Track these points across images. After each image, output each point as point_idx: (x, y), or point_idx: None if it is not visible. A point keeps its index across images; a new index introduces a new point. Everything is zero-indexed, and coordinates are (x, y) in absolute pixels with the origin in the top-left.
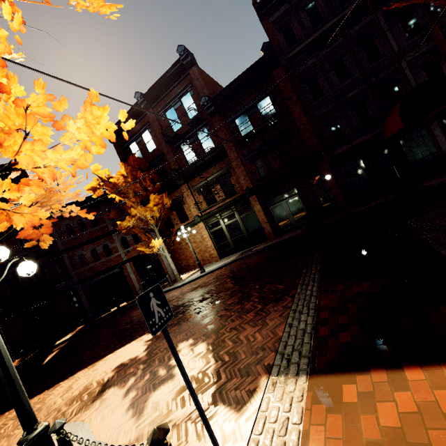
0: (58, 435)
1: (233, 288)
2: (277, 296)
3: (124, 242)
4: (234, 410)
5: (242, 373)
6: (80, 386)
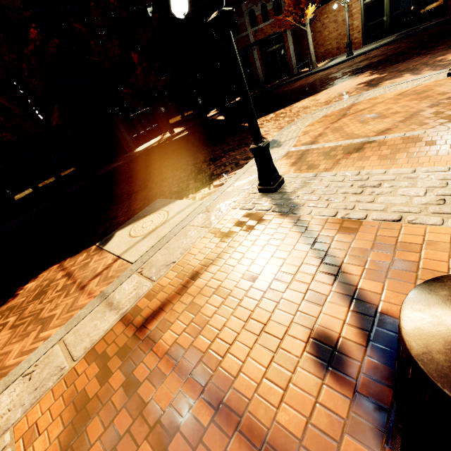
0: None
1: (447, 39)
2: None
3: (251, 19)
4: None
5: None
6: (329, 96)
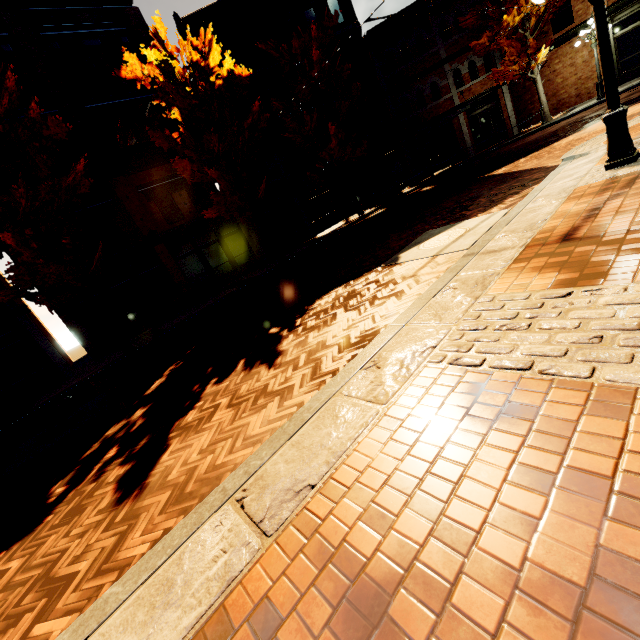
0: None
1: None
2: None
3: (455, 79)
4: None
5: None
6: None
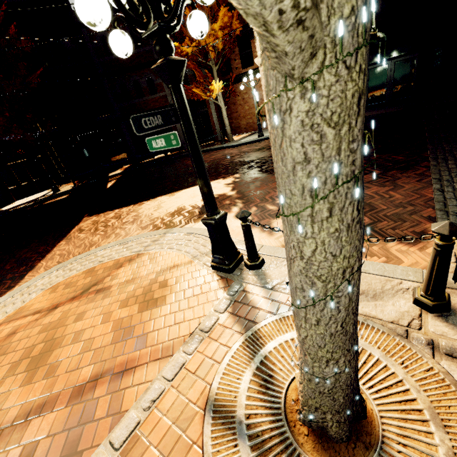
0: (244, 222)
1: None
2: (400, 165)
3: None
4: (402, 242)
5: (392, 219)
6: (171, 206)
